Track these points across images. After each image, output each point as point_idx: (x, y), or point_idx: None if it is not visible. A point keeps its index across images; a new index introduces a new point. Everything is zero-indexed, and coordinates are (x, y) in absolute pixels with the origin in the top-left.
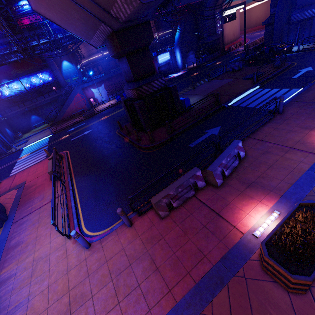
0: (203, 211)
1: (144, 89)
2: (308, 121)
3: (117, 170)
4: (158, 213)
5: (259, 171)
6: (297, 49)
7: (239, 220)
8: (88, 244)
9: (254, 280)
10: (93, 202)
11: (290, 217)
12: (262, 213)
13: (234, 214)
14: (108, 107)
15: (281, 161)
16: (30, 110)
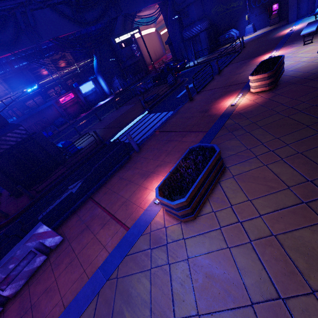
0: None
1: None
2: (152, 162)
3: None
4: None
5: (55, 274)
6: (193, 64)
7: None
8: None
9: None
10: None
11: None
12: None
13: None
14: None
15: (88, 246)
16: None
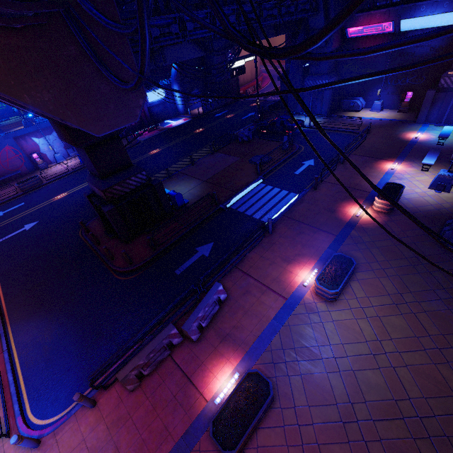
0: (175, 376)
1: (117, 190)
2: (290, 250)
3: (80, 311)
4: (127, 387)
5: (235, 318)
6: (309, 125)
7: (207, 385)
8: (37, 442)
9: (206, 452)
10: (43, 369)
11: (238, 388)
12: (227, 374)
13: (203, 378)
14: (65, 172)
15: (256, 305)
16: None
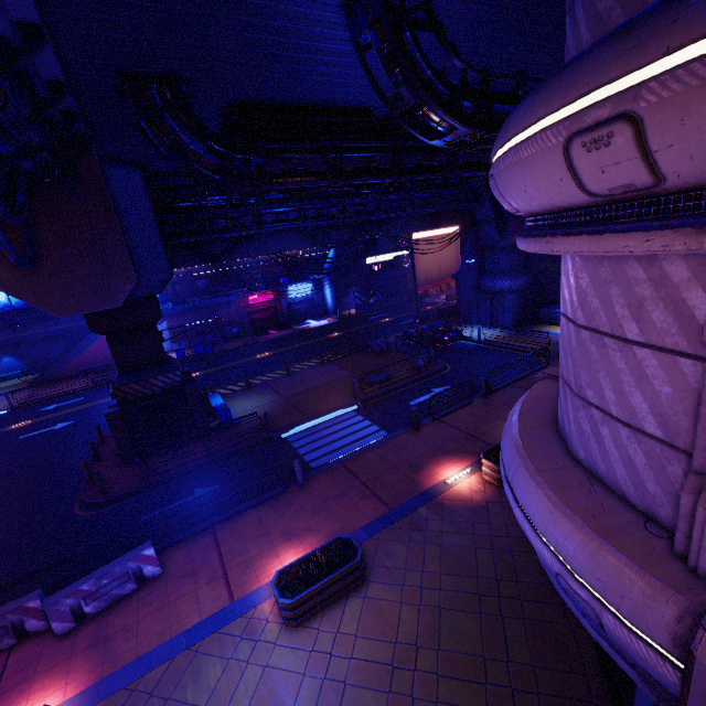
0: None
1: (134, 389)
2: (306, 518)
3: None
4: None
5: (140, 613)
6: (478, 338)
7: None
8: None
9: None
10: None
11: None
12: None
13: None
14: None
15: (185, 599)
16: (5, 347)
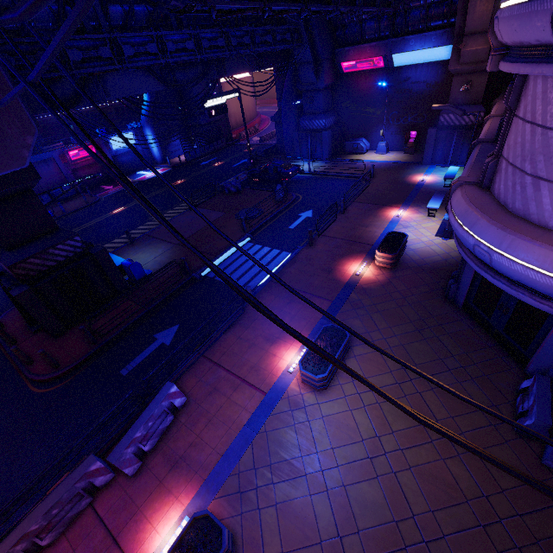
0: (94, 539)
1: (34, 264)
2: (275, 325)
3: None
4: None
5: (194, 431)
6: (308, 171)
7: (140, 545)
8: None
9: None
10: None
11: (178, 545)
12: (172, 522)
13: (136, 535)
14: None
15: (225, 408)
16: None
